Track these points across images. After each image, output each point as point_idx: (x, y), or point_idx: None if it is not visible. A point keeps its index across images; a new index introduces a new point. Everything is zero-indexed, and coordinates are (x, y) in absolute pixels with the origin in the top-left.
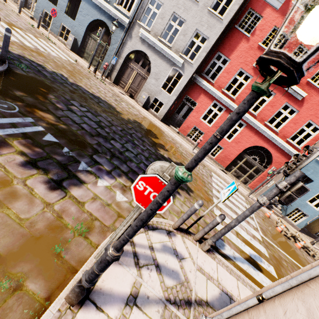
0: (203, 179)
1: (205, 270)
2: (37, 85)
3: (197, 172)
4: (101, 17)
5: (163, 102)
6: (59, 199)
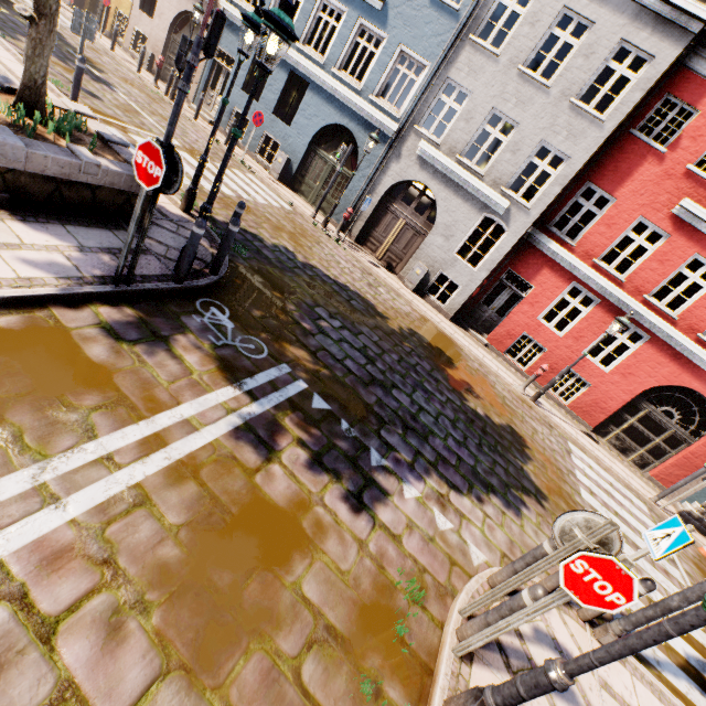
0: (557, 463)
1: (614, 689)
2: (268, 286)
3: (542, 445)
4: (343, 119)
5: (458, 284)
6: (369, 531)
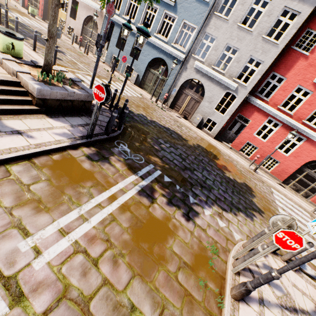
0: (267, 198)
1: (298, 287)
2: (139, 132)
3: (259, 190)
4: (160, 55)
5: (216, 122)
6: (193, 228)
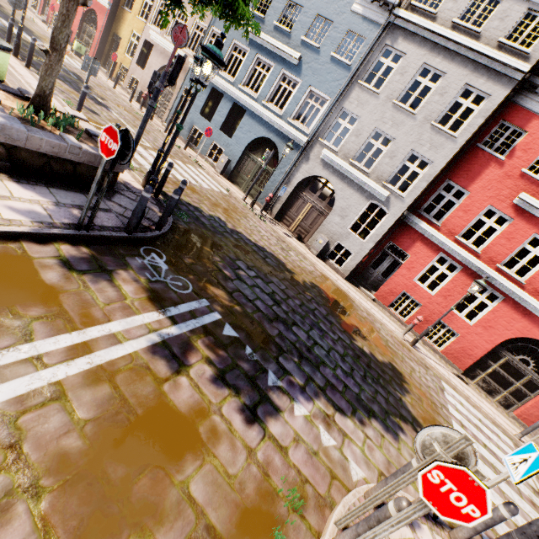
0: (432, 398)
1: None
2: (200, 242)
3: (419, 381)
4: (268, 134)
5: (351, 251)
6: (259, 441)
